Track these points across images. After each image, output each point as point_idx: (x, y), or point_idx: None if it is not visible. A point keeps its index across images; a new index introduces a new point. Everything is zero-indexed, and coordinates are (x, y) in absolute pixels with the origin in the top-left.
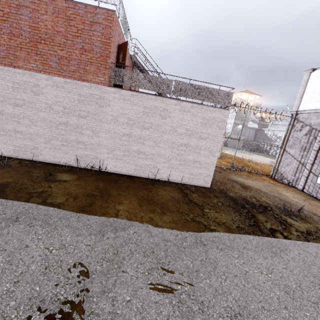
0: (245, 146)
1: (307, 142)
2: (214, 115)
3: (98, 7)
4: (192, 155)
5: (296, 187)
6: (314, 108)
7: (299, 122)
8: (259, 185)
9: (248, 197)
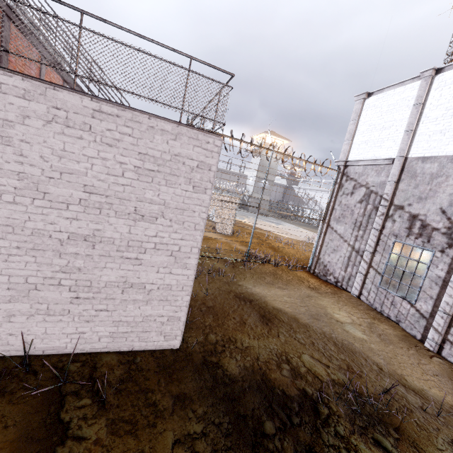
0: (271, 209)
1: (364, 215)
2: (177, 149)
3: None
4: (117, 267)
5: (349, 290)
6: (372, 158)
7: (350, 179)
8: (294, 300)
9: (273, 367)
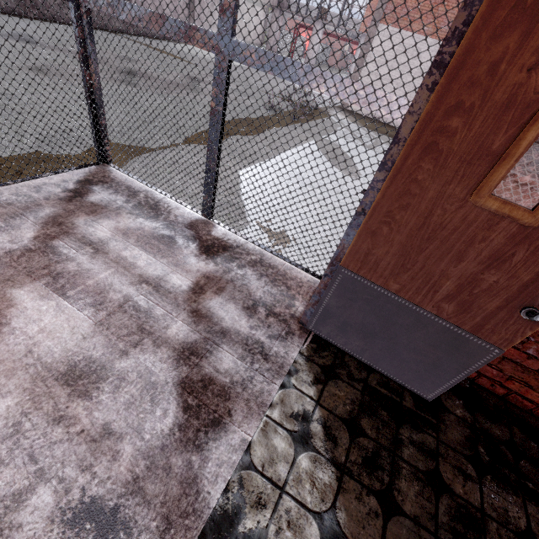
0: None
1: None
2: None
3: None
4: None
5: None
6: None
7: None
8: None
9: None
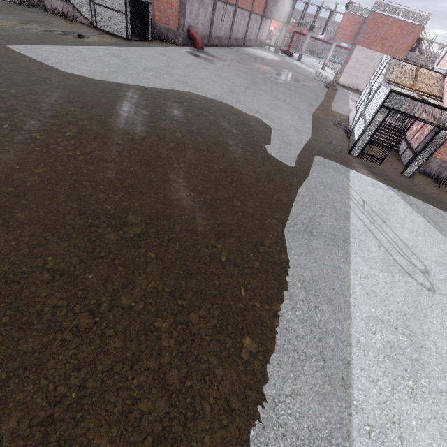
0: None
1: None
2: None
3: (418, 25)
4: None
5: None
6: None
7: None
8: None
9: None
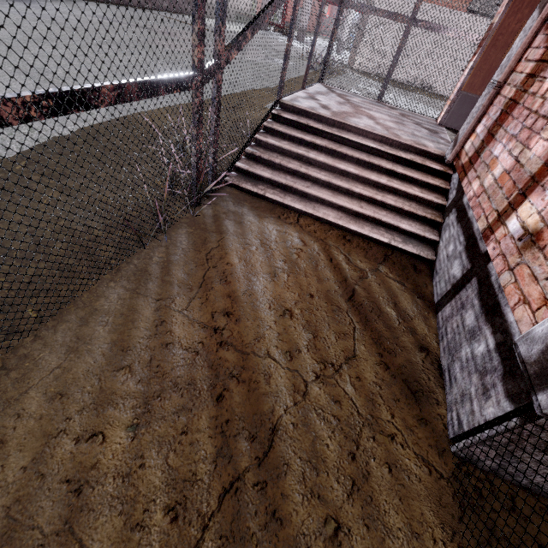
0: None
1: None
2: None
3: None
4: None
5: None
6: None
7: None
8: None
9: None
